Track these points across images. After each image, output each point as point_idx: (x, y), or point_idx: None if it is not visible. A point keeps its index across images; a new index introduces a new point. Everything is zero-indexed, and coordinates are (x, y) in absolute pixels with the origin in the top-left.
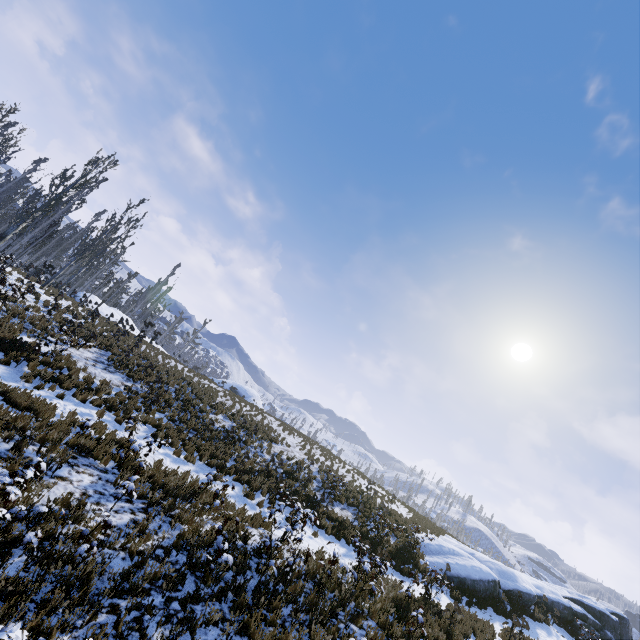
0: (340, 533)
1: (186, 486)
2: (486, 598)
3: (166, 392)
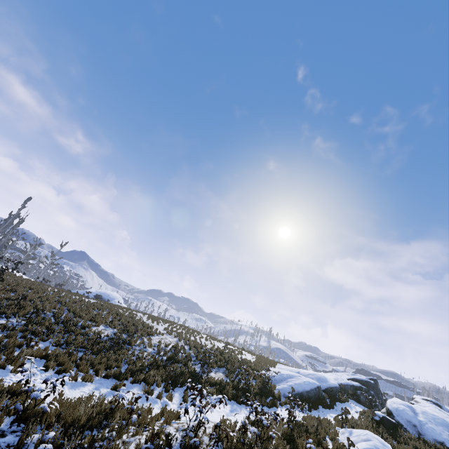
0: (222, 394)
1: (97, 412)
2: (316, 400)
3: (44, 319)
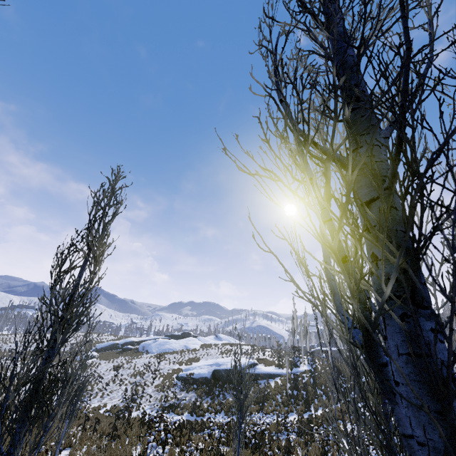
0: None
1: None
2: (110, 349)
3: None
